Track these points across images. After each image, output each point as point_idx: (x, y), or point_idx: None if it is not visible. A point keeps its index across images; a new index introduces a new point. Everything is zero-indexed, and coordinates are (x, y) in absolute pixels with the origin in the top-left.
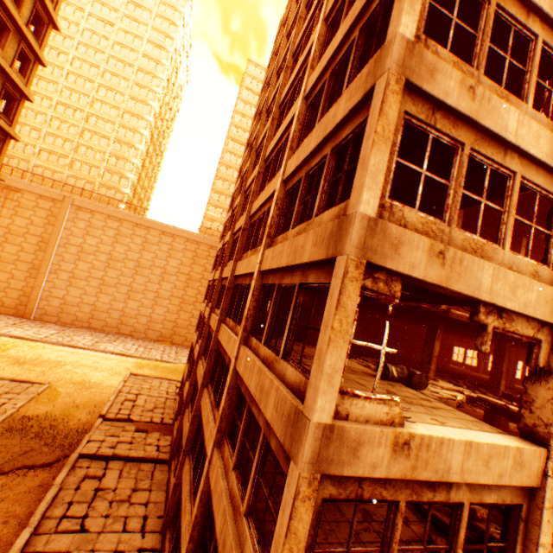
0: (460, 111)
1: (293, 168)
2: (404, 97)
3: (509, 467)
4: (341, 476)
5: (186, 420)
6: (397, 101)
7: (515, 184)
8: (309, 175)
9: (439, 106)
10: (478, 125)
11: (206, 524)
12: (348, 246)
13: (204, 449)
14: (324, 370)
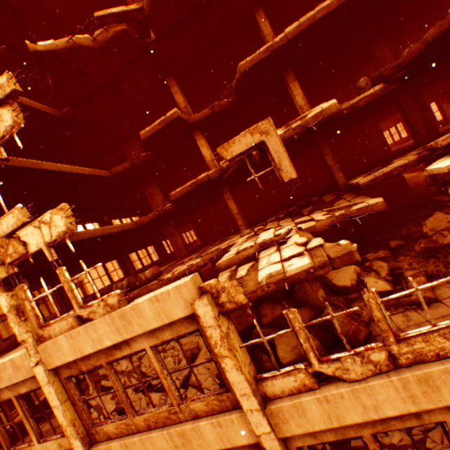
0: None
1: None
2: None
3: (13, 372)
4: None
5: None
6: None
7: None
8: None
9: None
10: None
11: None
12: None
13: None
14: None
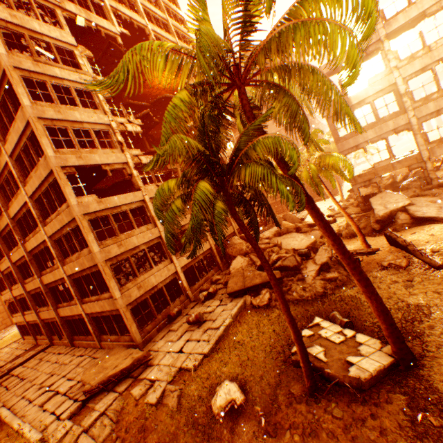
0: (60, 119)
1: (12, 149)
2: (41, 121)
3: (133, 197)
4: (90, 214)
5: (44, 312)
6: (39, 124)
7: (92, 131)
8: (24, 150)
9: (53, 120)
10: (69, 120)
11: (80, 288)
12: (53, 165)
13: (62, 285)
14: (68, 193)
